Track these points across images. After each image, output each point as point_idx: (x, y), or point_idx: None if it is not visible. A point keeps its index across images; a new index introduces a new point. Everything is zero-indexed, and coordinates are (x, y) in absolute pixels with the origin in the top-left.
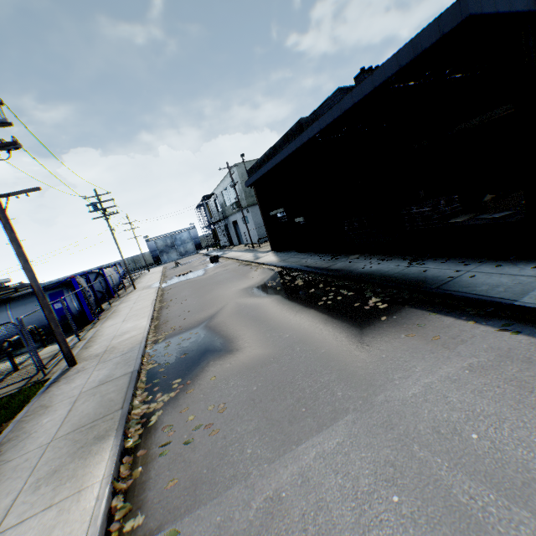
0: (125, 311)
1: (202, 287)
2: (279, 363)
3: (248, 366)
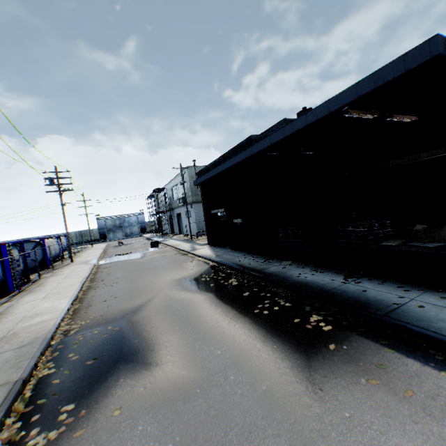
0: (51, 285)
1: (136, 271)
2: (207, 398)
3: (166, 396)
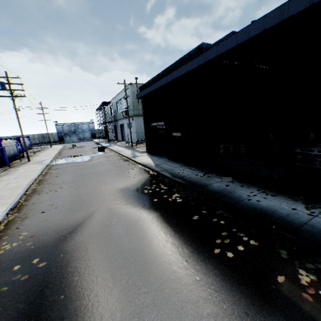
0: None
1: (82, 175)
2: None
3: None
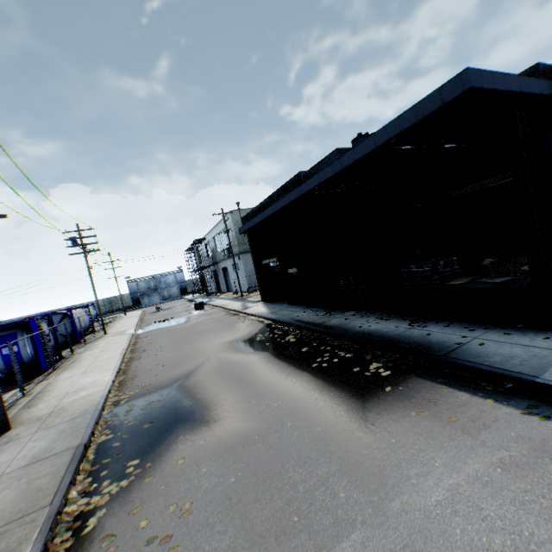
0: (88, 360)
1: (182, 337)
2: (265, 442)
3: (226, 445)
